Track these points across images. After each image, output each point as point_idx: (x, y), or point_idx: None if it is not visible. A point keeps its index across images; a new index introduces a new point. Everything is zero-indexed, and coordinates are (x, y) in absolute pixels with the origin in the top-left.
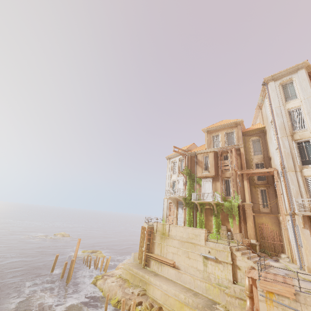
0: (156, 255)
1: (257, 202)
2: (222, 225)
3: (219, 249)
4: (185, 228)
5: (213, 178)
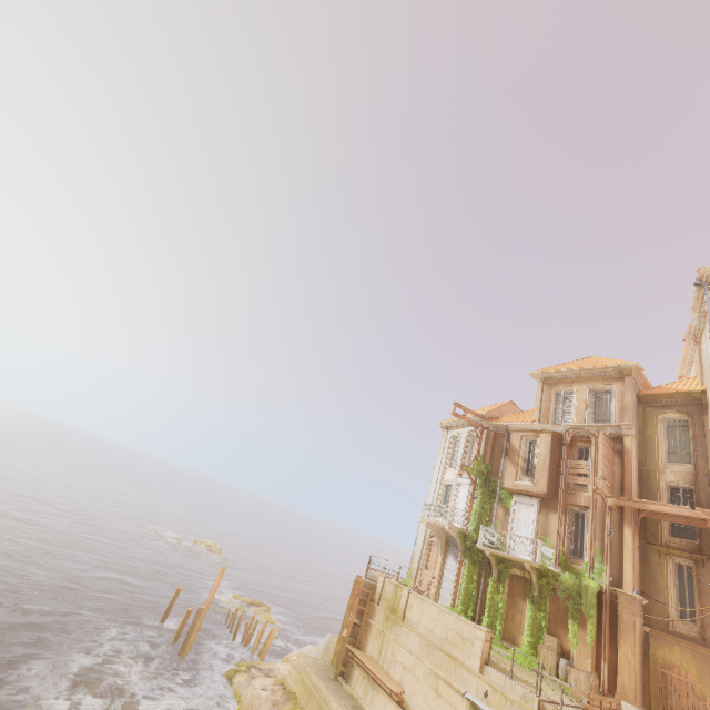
0: (367, 659)
1: (661, 597)
2: (549, 632)
3: (512, 696)
4: (442, 612)
5: (542, 499)
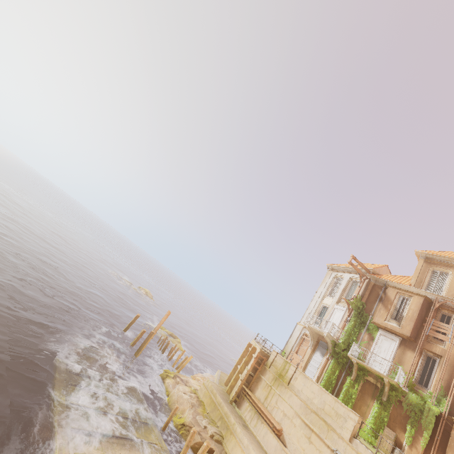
0: (256, 399)
1: None
2: (387, 426)
3: None
4: (322, 391)
5: (403, 338)
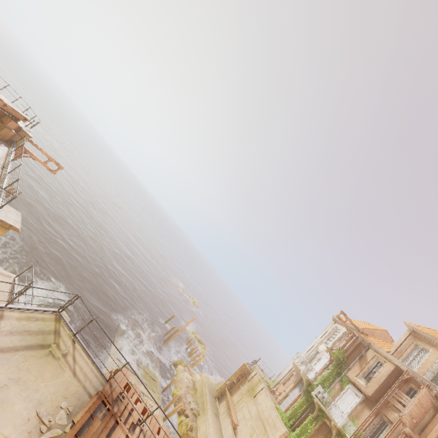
0: (231, 400)
1: None
2: None
3: None
4: (272, 407)
5: (366, 397)
